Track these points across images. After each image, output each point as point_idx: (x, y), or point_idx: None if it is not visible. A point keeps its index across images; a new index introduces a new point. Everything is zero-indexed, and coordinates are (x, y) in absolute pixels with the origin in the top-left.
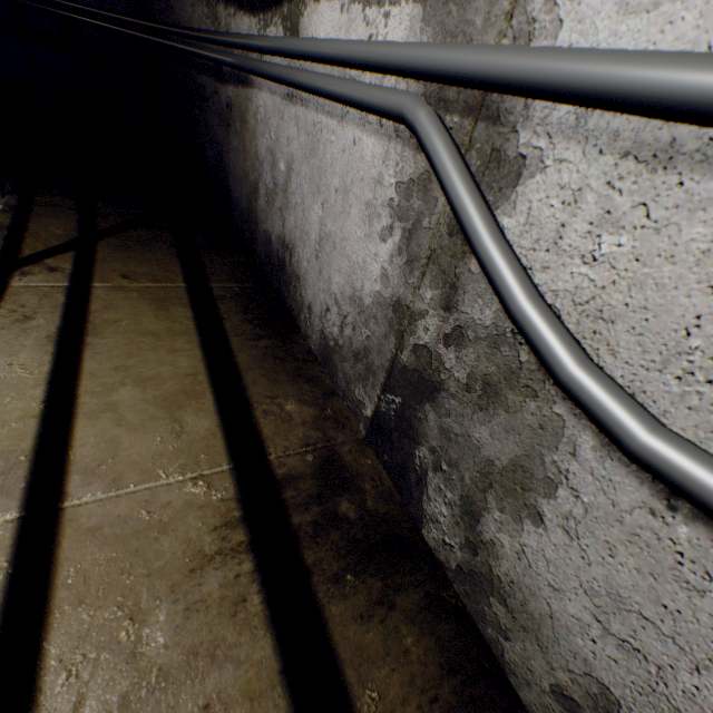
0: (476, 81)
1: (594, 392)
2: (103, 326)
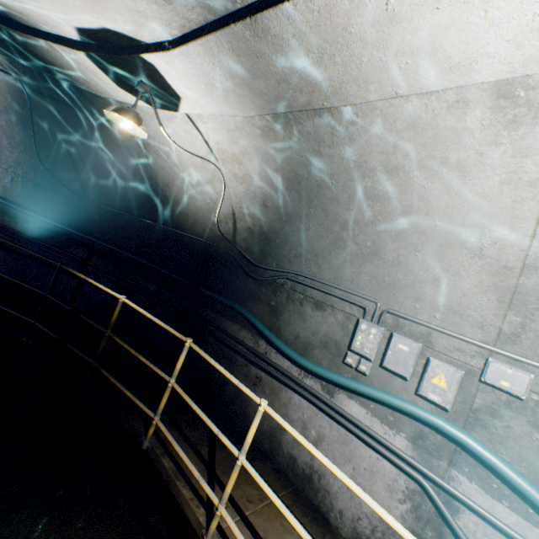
0: (447, 489)
1: None
2: None
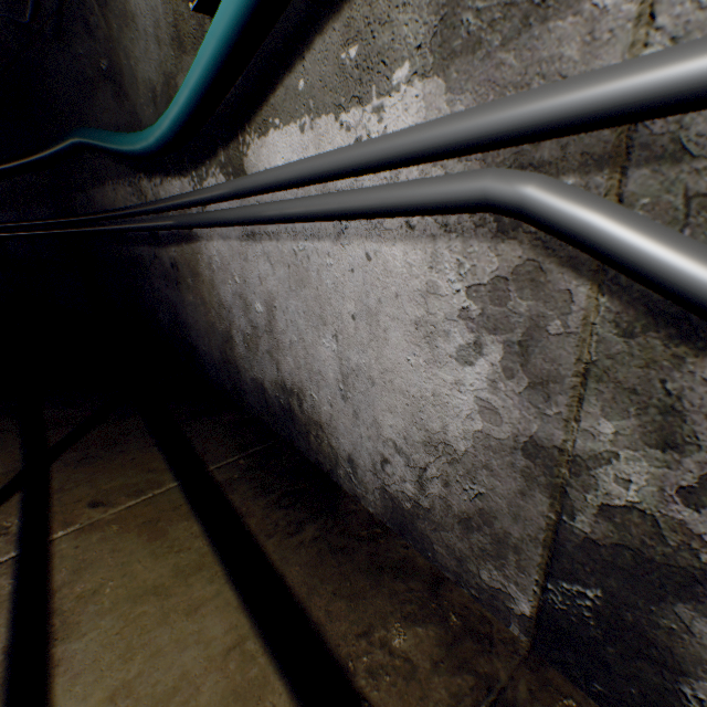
0: (666, 103)
1: None
2: (76, 611)
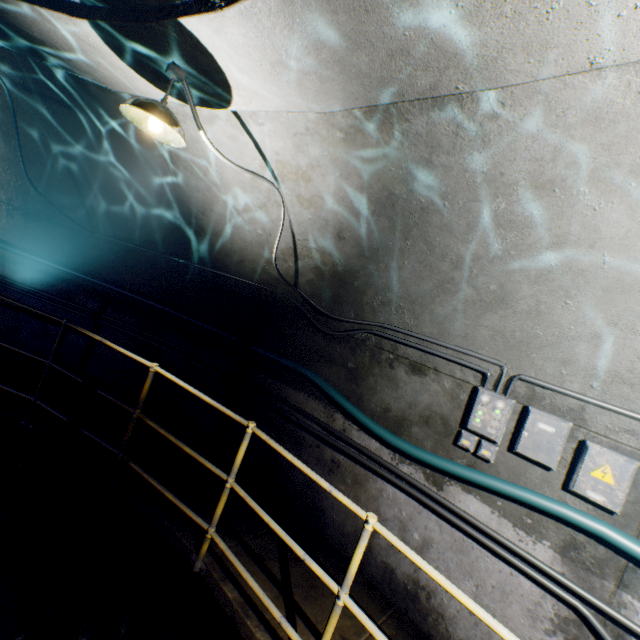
0: (619, 622)
1: None
2: None
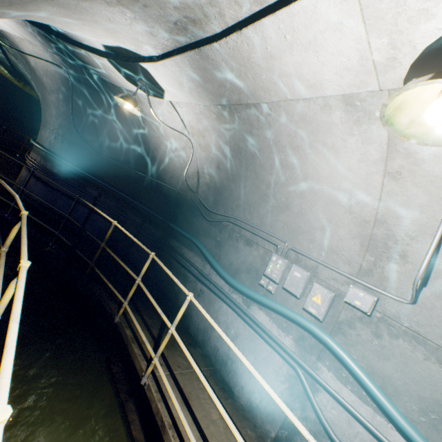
0: (311, 374)
1: (336, 440)
2: (189, 395)
